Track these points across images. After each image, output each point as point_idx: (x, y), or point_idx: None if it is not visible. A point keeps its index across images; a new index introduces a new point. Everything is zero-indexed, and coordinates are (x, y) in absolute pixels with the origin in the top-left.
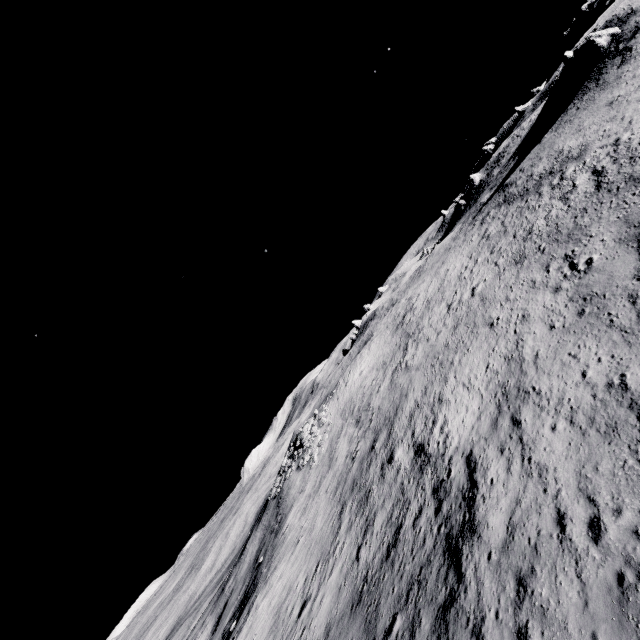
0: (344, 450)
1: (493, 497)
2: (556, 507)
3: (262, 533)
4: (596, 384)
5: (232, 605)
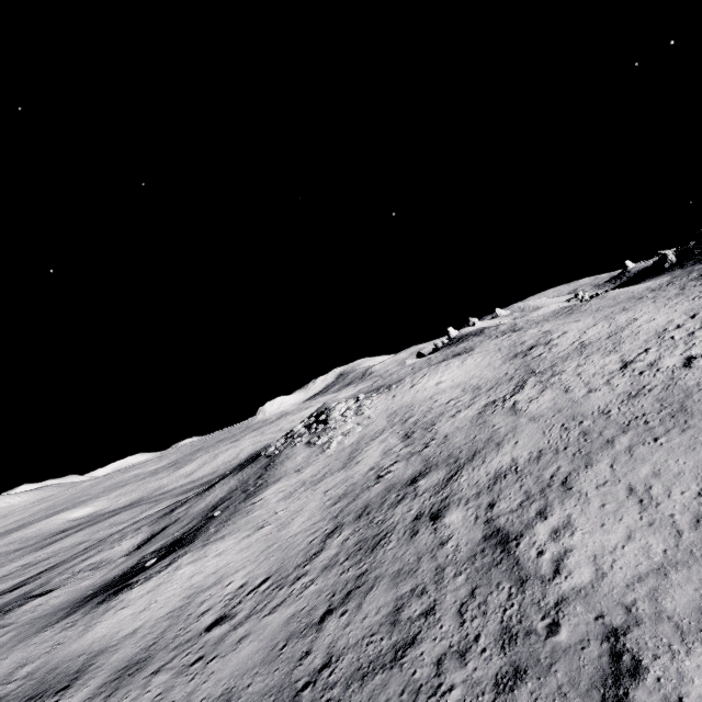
0: (372, 459)
1: None
2: None
3: (236, 484)
4: None
5: (166, 536)
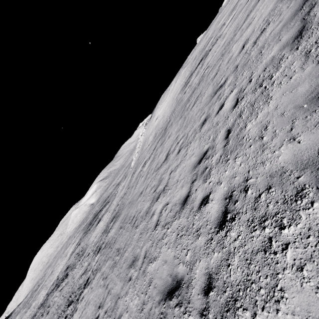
0: (125, 188)
1: None
2: None
3: None
4: None
5: None
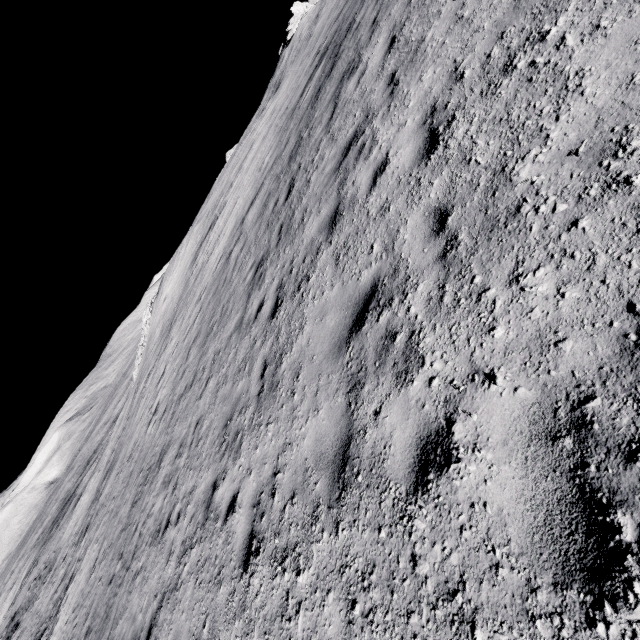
0: (123, 420)
1: None
2: None
3: None
4: None
5: None
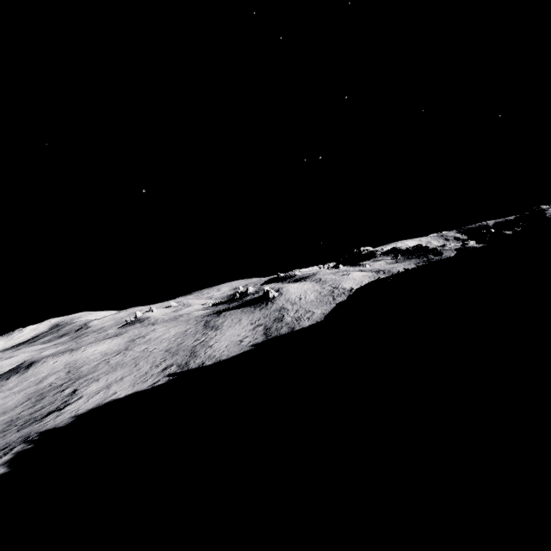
0: (51, 380)
1: (73, 405)
2: (79, 408)
3: None
4: (116, 391)
5: None
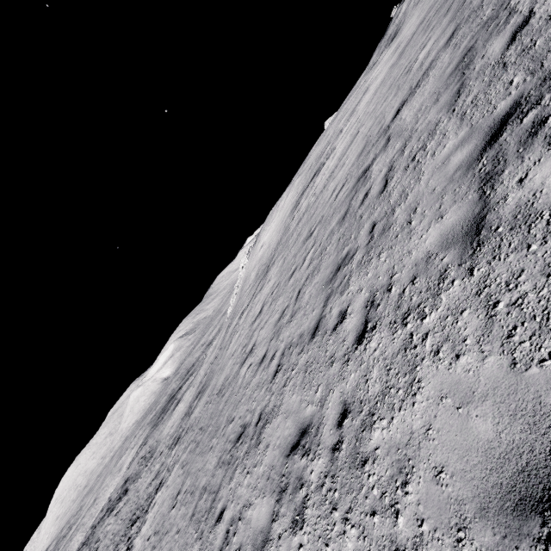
0: (216, 349)
1: None
2: None
3: None
4: None
5: None
